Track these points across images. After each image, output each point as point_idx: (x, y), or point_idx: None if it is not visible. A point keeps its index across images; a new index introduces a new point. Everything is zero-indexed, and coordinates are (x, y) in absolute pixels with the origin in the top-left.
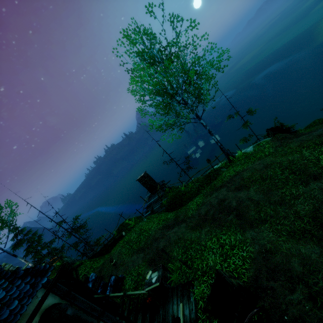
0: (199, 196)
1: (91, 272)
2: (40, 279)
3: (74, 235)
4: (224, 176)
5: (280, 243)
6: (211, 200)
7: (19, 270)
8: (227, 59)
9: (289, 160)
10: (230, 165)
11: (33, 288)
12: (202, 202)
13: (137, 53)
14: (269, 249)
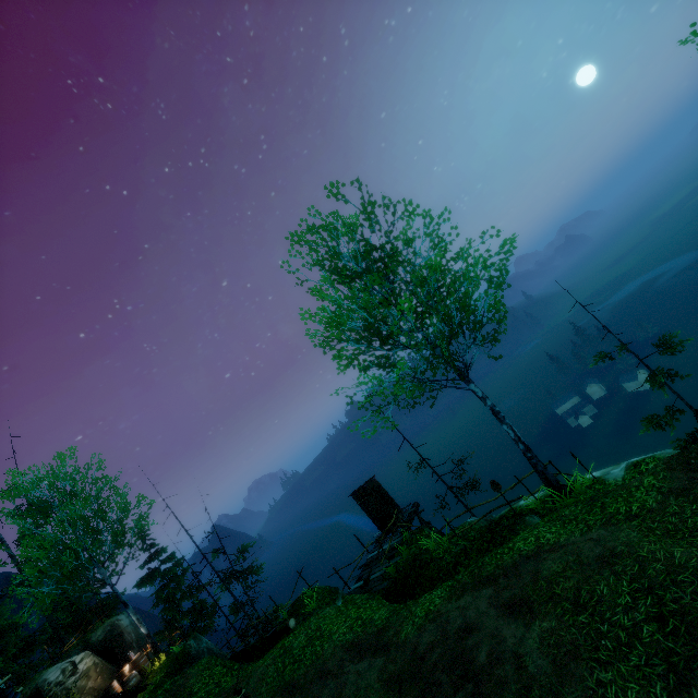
0: (446, 584)
1: (213, 696)
2: None
3: (228, 588)
4: (509, 548)
5: None
6: (451, 615)
7: None
8: (506, 258)
9: (673, 561)
10: (553, 510)
11: None
12: (437, 610)
13: (320, 265)
14: None
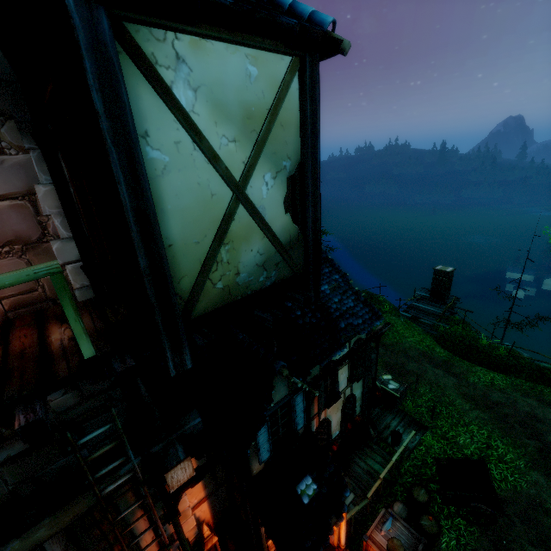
0: (503, 377)
1: None
2: (375, 319)
3: None
4: None
5: None
6: (519, 401)
7: (361, 295)
8: None
9: None
10: None
11: (371, 321)
12: (502, 388)
13: None
14: (545, 507)
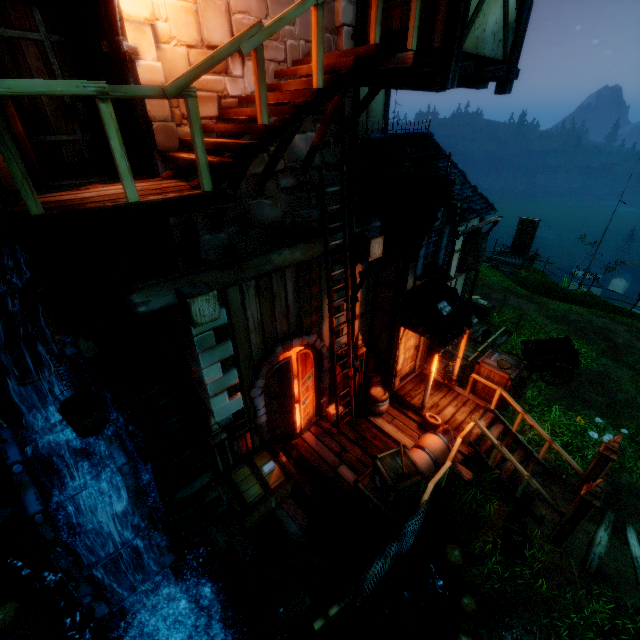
0: (580, 307)
1: None
2: (490, 209)
3: None
4: (638, 322)
5: (627, 384)
6: (595, 320)
7: (477, 189)
8: None
9: None
10: None
11: (487, 210)
12: (580, 313)
13: None
14: (611, 377)
